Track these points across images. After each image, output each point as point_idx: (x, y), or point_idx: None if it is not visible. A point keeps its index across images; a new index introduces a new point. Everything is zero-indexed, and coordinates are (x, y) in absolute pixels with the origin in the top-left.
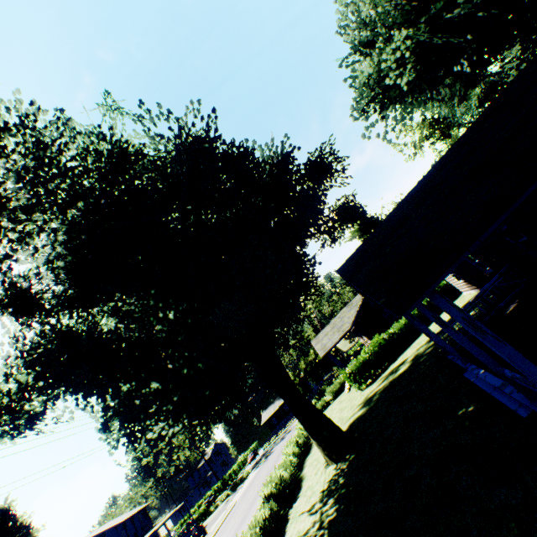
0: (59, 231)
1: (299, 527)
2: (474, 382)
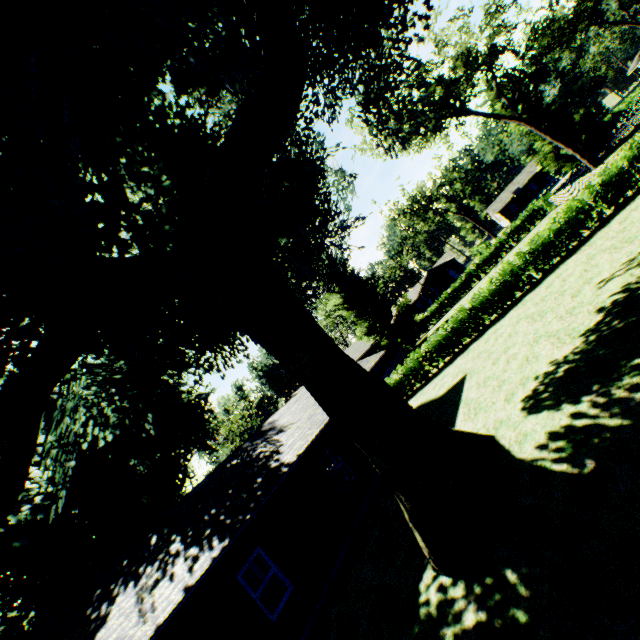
0: None
1: None
2: None
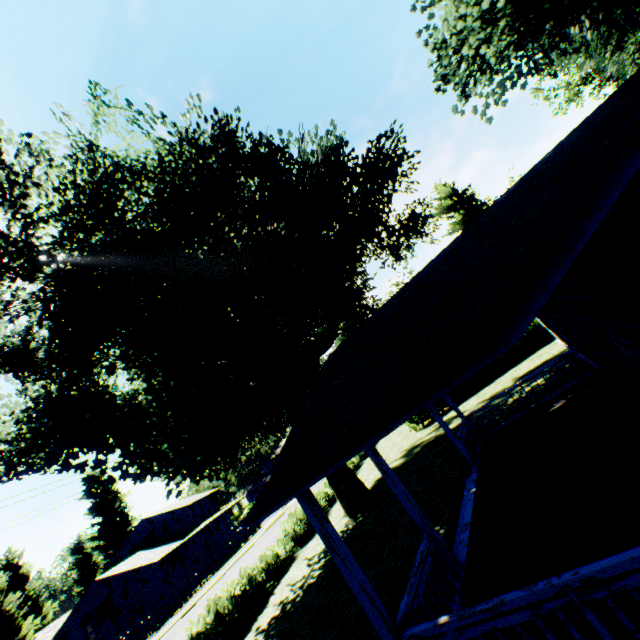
0: (19, 313)
1: (295, 574)
2: (463, 498)
